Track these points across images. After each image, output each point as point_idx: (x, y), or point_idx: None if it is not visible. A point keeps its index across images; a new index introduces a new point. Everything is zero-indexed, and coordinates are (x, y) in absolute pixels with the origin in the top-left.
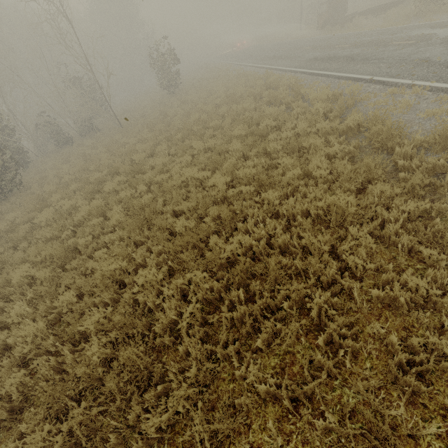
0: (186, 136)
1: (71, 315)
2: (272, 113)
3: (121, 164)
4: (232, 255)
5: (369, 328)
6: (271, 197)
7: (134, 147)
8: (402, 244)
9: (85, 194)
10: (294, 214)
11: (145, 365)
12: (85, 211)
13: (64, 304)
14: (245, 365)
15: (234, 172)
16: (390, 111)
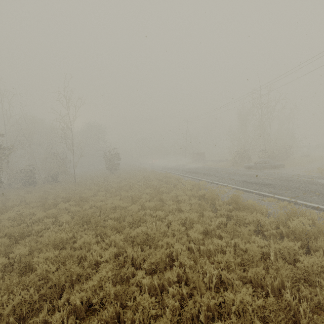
0: (118, 190)
1: (20, 263)
2: (166, 186)
3: (73, 197)
4: (137, 236)
5: (199, 263)
6: (160, 213)
7: (83, 191)
8: (216, 235)
9: (43, 208)
10: (171, 223)
11: (74, 280)
12: (39, 217)
13: (18, 255)
14: (136, 279)
15: (143, 206)
16: (218, 193)
